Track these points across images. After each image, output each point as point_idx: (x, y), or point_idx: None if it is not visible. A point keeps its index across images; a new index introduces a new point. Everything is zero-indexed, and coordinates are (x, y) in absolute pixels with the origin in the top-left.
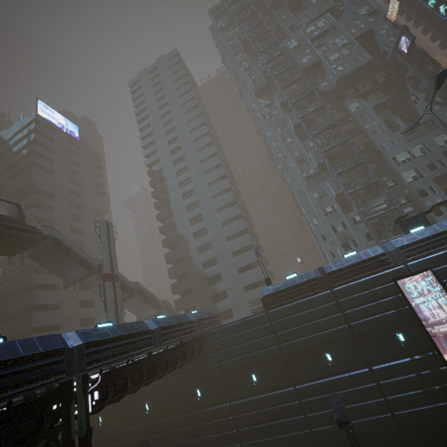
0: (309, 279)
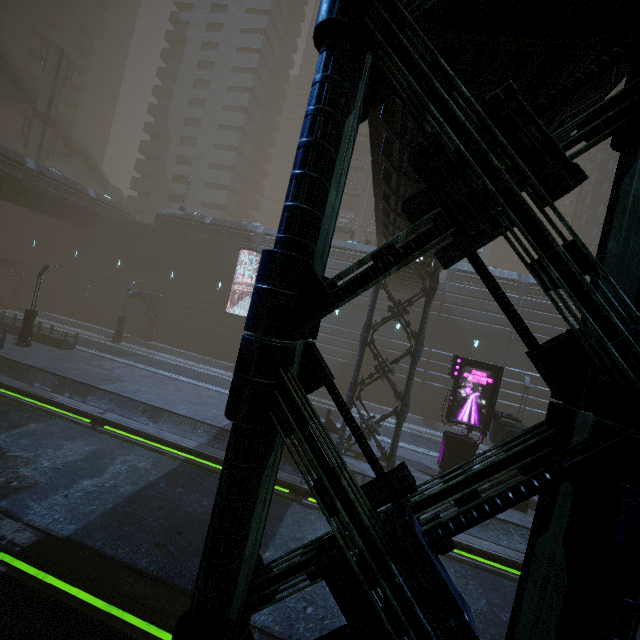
0: (197, 220)
